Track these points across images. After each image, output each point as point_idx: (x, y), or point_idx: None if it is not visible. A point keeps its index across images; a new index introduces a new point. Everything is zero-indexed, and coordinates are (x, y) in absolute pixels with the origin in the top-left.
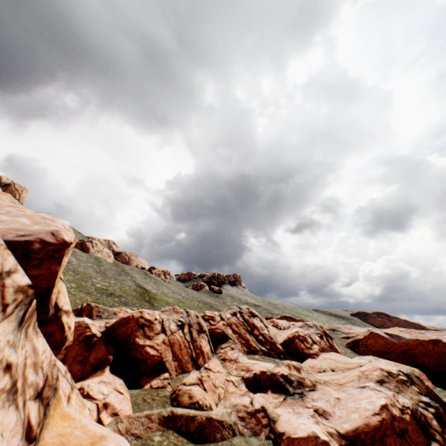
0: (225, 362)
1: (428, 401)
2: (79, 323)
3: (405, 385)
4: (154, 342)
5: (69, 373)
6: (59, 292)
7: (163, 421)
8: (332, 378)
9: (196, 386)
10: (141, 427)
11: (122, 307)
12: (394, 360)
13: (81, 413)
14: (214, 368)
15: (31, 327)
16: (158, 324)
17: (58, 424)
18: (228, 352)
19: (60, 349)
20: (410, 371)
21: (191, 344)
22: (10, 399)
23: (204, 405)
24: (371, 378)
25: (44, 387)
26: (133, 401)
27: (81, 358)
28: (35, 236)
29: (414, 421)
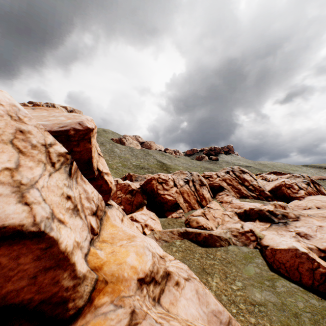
0: (222, 203)
1: None
2: (124, 183)
3: None
4: (170, 192)
5: (120, 208)
6: (97, 162)
7: (180, 235)
8: (315, 212)
9: (200, 217)
10: (167, 237)
11: (149, 174)
12: None
13: (131, 228)
14: (214, 207)
15: (79, 179)
16: (171, 181)
17: (109, 229)
18: (224, 197)
19: (110, 194)
20: None
21: (195, 193)
22: (75, 213)
23: (207, 227)
24: None
25: (97, 210)
26: (162, 224)
27: (129, 202)
28: (69, 126)
29: None
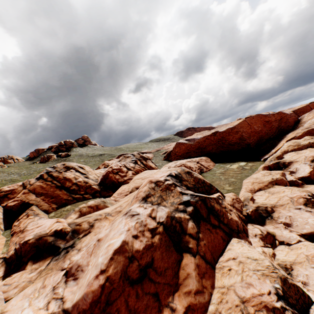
0: (13, 237)
1: (189, 199)
2: None
3: (170, 190)
4: None
5: None
6: None
7: None
8: (117, 205)
9: None
10: None
11: None
12: (193, 156)
13: None
14: None
15: None
16: None
17: None
18: (22, 222)
19: None
20: (181, 170)
21: None
22: None
23: None
24: (138, 197)
25: None
26: None
27: None
28: None
29: (167, 238)
